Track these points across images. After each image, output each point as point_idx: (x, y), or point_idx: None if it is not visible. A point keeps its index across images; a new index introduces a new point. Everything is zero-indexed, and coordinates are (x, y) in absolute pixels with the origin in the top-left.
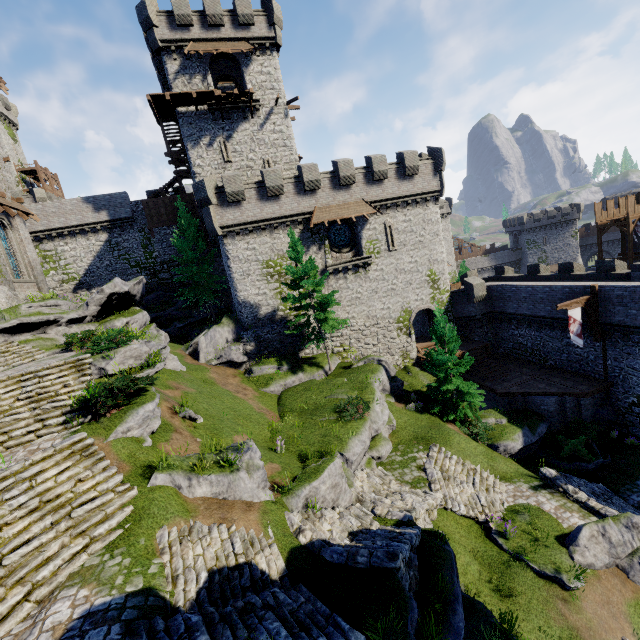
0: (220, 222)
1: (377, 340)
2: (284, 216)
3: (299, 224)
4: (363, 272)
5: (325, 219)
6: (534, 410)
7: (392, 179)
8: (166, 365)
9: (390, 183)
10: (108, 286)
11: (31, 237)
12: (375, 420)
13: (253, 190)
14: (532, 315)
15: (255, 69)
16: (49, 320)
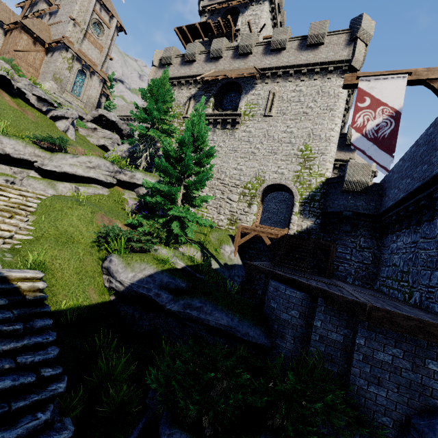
0: (154, 77)
1: (213, 193)
2: (190, 76)
3: (199, 84)
4: (231, 130)
5: (211, 75)
6: (265, 308)
7: (292, 50)
8: (58, 123)
9: (288, 53)
10: (102, 110)
11: (133, 118)
12: (53, 159)
13: (180, 59)
14: (405, 195)
15: (248, 14)
16: (56, 101)
